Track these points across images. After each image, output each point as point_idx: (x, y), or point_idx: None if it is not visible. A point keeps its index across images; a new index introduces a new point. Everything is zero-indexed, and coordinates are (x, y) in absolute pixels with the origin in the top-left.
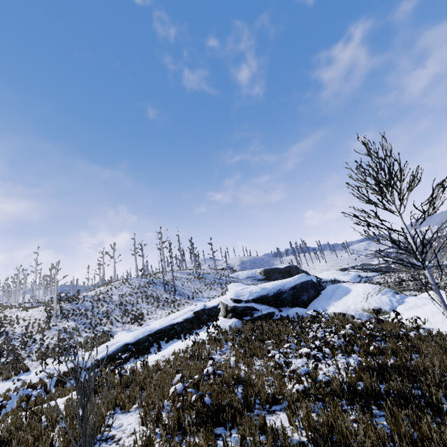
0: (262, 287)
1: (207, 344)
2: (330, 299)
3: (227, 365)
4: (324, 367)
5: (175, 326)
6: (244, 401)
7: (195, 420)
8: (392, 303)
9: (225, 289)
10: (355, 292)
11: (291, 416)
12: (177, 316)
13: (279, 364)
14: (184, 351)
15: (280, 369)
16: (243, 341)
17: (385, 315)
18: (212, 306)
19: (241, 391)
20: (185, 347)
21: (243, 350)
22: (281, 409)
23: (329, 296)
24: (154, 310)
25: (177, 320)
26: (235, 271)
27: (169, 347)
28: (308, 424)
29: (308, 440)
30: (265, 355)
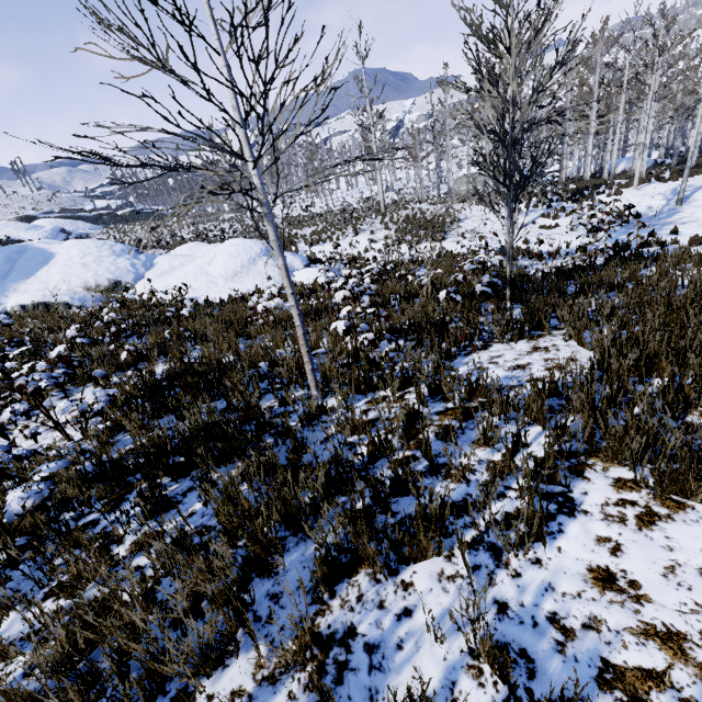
0: None
1: None
2: (6, 278)
3: None
4: (22, 440)
5: None
6: None
7: None
8: (138, 269)
9: None
10: (65, 257)
11: None
12: None
13: None
14: None
15: None
16: None
17: (129, 291)
18: None
19: None
20: None
21: None
22: None
23: (1, 273)
24: None
25: None
26: None
27: None
28: None
29: None
30: None
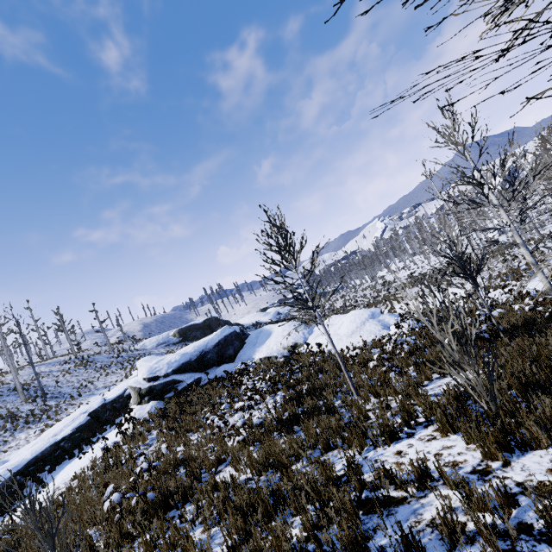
0: (183, 353)
1: (123, 445)
2: (255, 346)
3: (159, 455)
4: (257, 413)
5: (61, 443)
6: (190, 477)
7: (143, 519)
8: (305, 335)
9: (130, 368)
10: (276, 333)
11: (237, 464)
12: (60, 429)
13: (219, 426)
14: (94, 466)
15: (219, 431)
16: (171, 422)
17: (301, 347)
18: (116, 397)
19: (183, 472)
20: (92, 462)
21: (174, 432)
22: (226, 466)
23: (254, 343)
24: (10, 436)
25: (62, 434)
26: (139, 340)
27: (59, 475)
28: (251, 463)
29: (252, 474)
30: (200, 426)
